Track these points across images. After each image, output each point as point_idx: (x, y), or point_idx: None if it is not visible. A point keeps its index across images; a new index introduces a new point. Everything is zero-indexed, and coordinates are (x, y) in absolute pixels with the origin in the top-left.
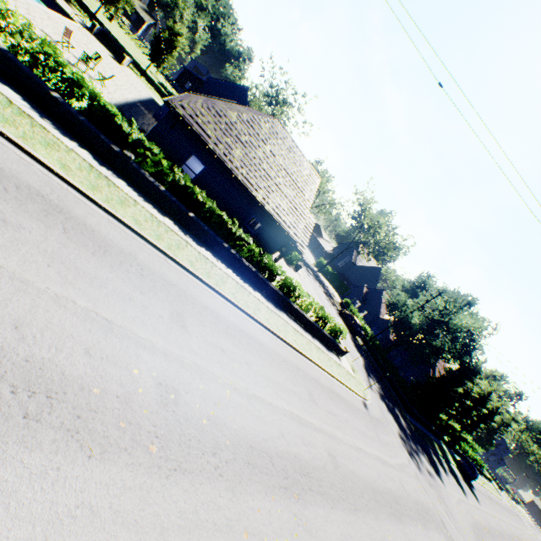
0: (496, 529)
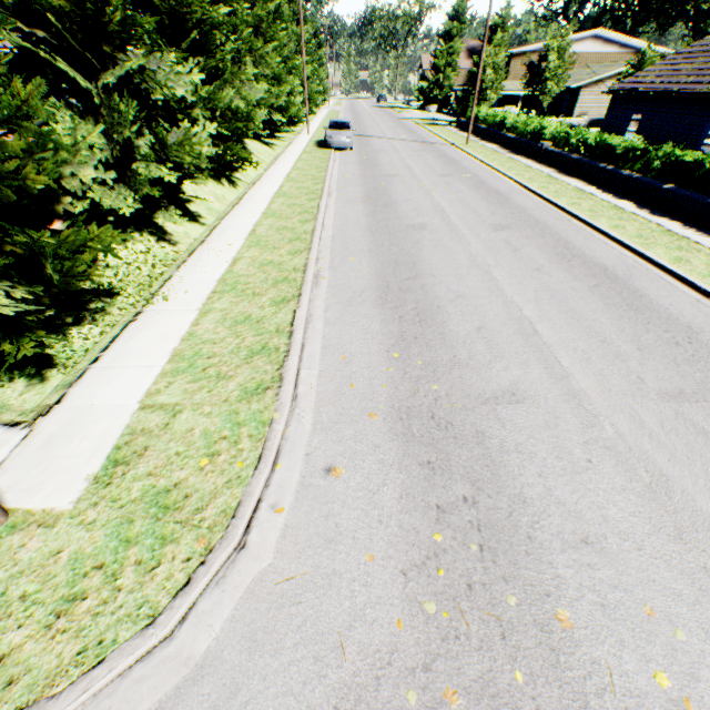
0: None
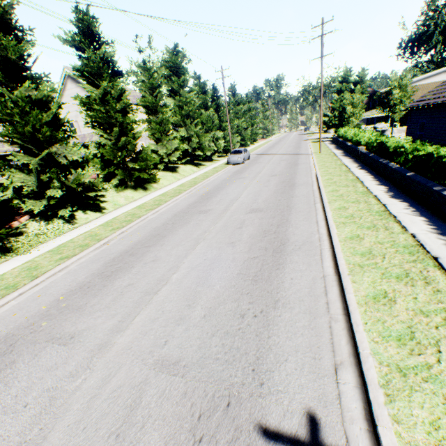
0: None
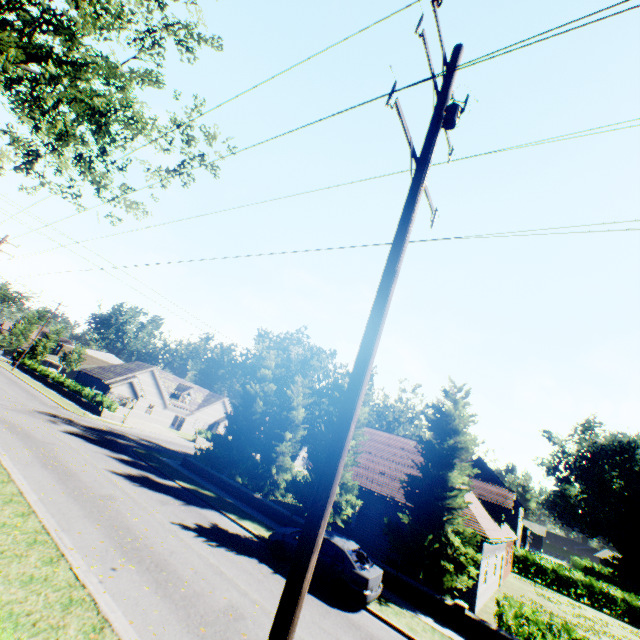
0: (132, 528)
